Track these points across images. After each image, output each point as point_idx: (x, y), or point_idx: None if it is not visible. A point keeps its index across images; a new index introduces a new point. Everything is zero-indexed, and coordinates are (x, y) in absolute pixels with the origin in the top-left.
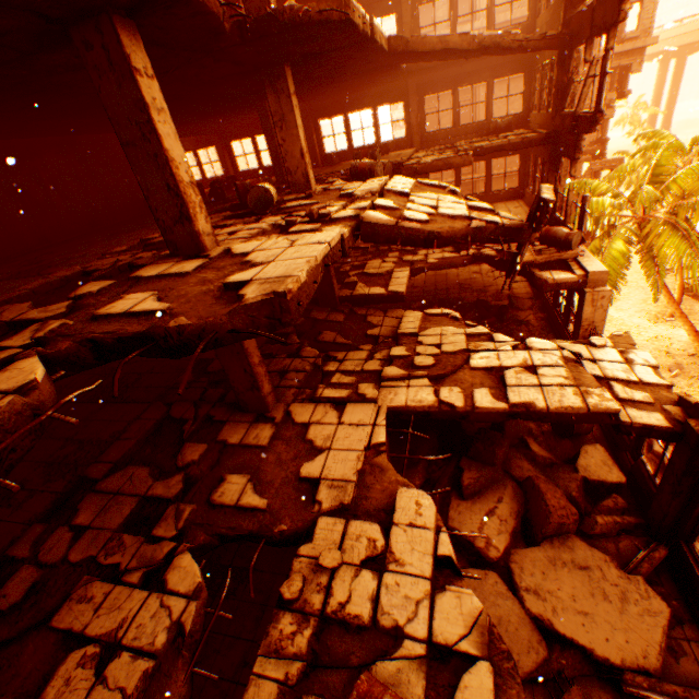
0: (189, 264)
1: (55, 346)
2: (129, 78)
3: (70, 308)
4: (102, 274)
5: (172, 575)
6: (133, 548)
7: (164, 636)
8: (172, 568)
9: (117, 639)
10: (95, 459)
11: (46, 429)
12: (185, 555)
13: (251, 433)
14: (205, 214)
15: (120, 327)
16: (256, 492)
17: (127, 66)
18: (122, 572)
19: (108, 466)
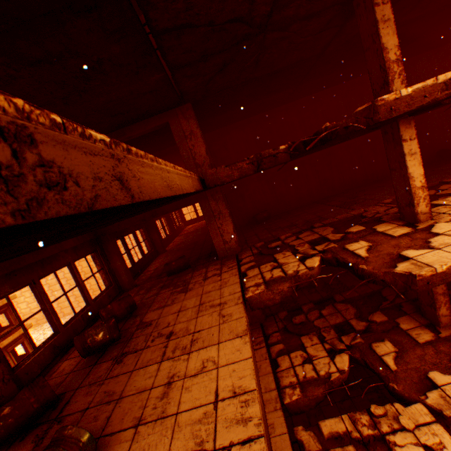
0: (400, 230)
1: (326, 254)
2: (398, 144)
3: (341, 237)
4: (363, 221)
5: (337, 356)
6: (331, 336)
7: (323, 372)
8: (338, 354)
9: (311, 358)
10: (338, 292)
11: (311, 281)
12: (345, 354)
13: (415, 329)
14: (426, 202)
15: (346, 256)
16: (394, 359)
17: (398, 140)
18: (323, 340)
19: (341, 298)
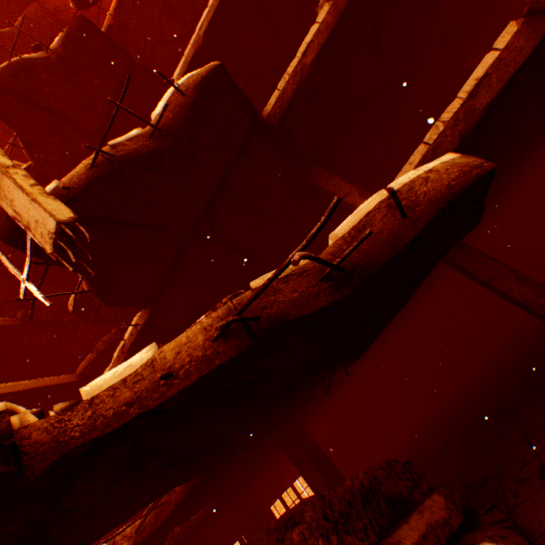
0: None
1: None
2: None
3: None
4: None
5: None
6: None
7: None
8: None
9: None
10: None
11: None
12: None
13: None
14: None
15: None
16: None
17: None
18: None
19: None
